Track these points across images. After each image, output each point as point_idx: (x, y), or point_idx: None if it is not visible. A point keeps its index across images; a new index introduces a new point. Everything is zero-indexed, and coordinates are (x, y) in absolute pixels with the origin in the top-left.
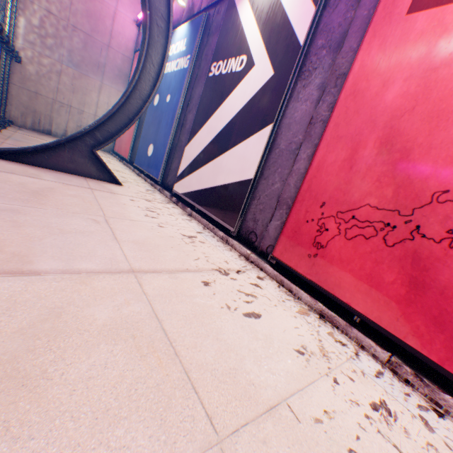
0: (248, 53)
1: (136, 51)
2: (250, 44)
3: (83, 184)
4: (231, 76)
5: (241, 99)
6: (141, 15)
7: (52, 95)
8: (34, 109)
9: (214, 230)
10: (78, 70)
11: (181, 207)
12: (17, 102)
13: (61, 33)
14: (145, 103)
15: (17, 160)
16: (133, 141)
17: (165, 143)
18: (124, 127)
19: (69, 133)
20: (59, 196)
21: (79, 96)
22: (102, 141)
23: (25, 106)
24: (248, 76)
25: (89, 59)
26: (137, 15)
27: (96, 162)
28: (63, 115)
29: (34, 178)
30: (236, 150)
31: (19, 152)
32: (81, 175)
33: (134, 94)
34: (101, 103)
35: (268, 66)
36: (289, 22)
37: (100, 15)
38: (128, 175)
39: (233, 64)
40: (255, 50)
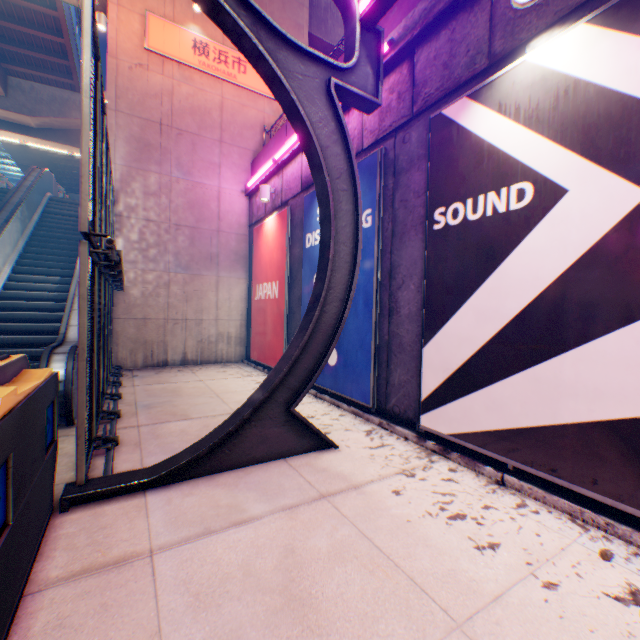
0: (529, 176)
1: (252, 223)
2: (527, 162)
3: (302, 486)
4: (497, 219)
5: (556, 252)
6: (251, 183)
7: (163, 314)
8: (143, 339)
9: (612, 528)
10: (188, 272)
11: (460, 461)
12: (123, 339)
13: (164, 237)
14: (343, 303)
15: (186, 475)
16: (285, 343)
17: (362, 342)
18: (322, 352)
19: (189, 354)
20: (324, 579)
21: (194, 303)
22: (297, 388)
23: (132, 340)
24: (556, 211)
25: (198, 254)
26: (244, 184)
27: (294, 424)
28: (178, 334)
29: (242, 526)
30: (599, 347)
31: (190, 462)
32: (277, 456)
33: (327, 296)
34: (221, 301)
35: (616, 183)
36: (639, 102)
37: (203, 201)
38: (309, 407)
39: (493, 201)
40: (550, 168)
